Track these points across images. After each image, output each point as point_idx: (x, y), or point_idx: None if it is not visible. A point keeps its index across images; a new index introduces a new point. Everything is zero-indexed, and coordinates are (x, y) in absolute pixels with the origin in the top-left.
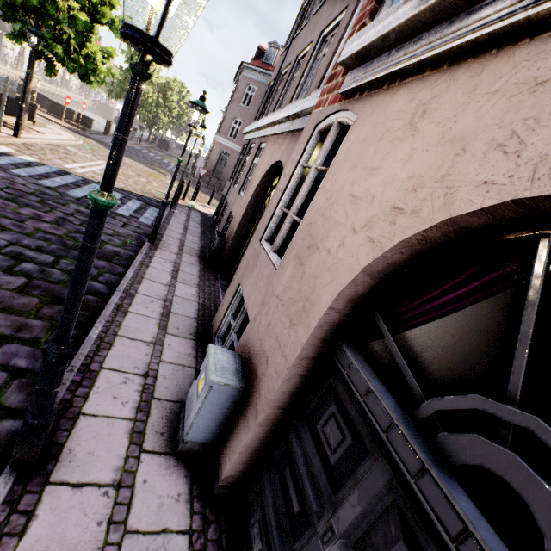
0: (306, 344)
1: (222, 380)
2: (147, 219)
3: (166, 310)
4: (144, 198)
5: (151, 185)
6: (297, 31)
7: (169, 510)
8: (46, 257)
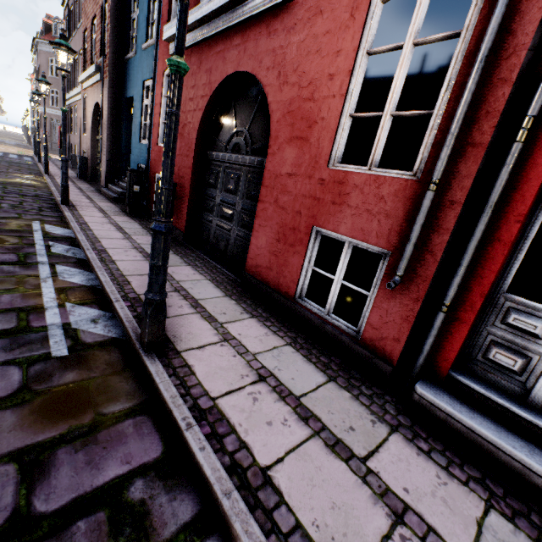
0: (91, 139)
1: (82, 156)
2: (28, 159)
3: None
4: (15, 154)
5: (11, 150)
6: (69, 39)
7: (81, 181)
8: (6, 163)
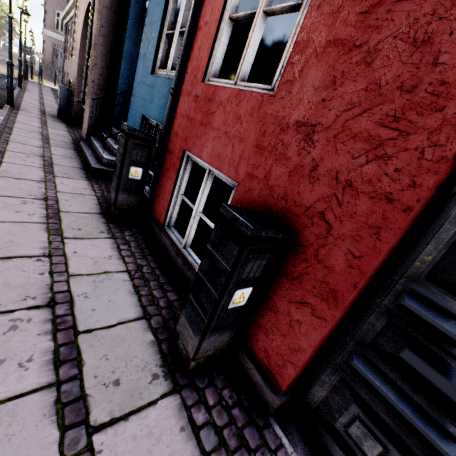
0: (79, 63)
1: (63, 86)
2: None
3: (42, 103)
4: None
5: None
6: None
7: (59, 121)
8: None
